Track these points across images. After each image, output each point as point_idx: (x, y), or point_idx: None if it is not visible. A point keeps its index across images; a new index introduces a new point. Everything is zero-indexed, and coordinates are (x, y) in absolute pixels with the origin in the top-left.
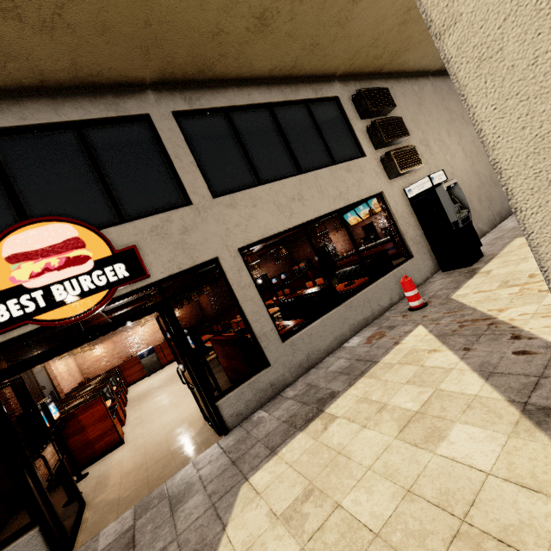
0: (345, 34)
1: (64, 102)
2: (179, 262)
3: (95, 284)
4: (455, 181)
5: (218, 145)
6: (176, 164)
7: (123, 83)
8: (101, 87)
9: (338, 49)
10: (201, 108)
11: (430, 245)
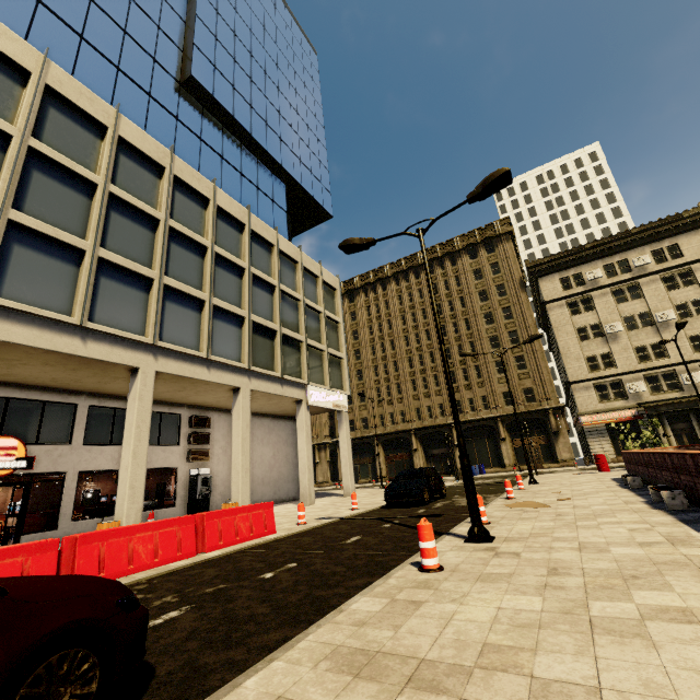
0: (187, 399)
1: (47, 393)
2: (49, 468)
3: (11, 466)
4: (211, 475)
5: (101, 422)
6: (76, 427)
7: (76, 391)
8: (66, 390)
9: (185, 401)
10: (104, 406)
11: (188, 503)
